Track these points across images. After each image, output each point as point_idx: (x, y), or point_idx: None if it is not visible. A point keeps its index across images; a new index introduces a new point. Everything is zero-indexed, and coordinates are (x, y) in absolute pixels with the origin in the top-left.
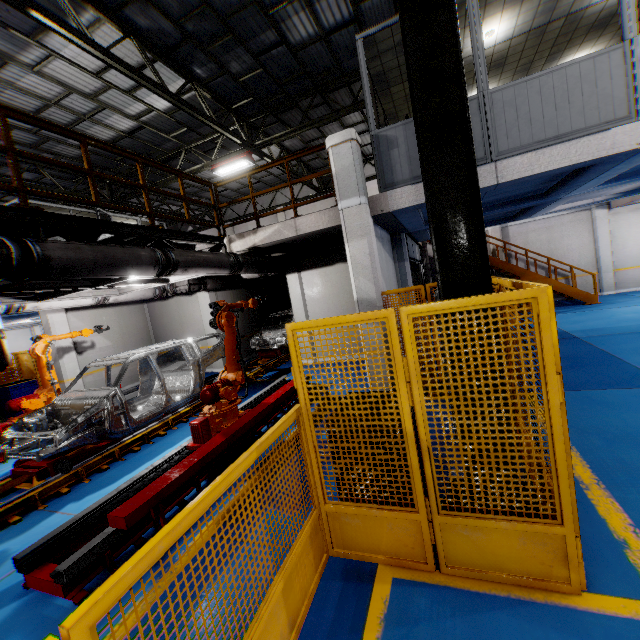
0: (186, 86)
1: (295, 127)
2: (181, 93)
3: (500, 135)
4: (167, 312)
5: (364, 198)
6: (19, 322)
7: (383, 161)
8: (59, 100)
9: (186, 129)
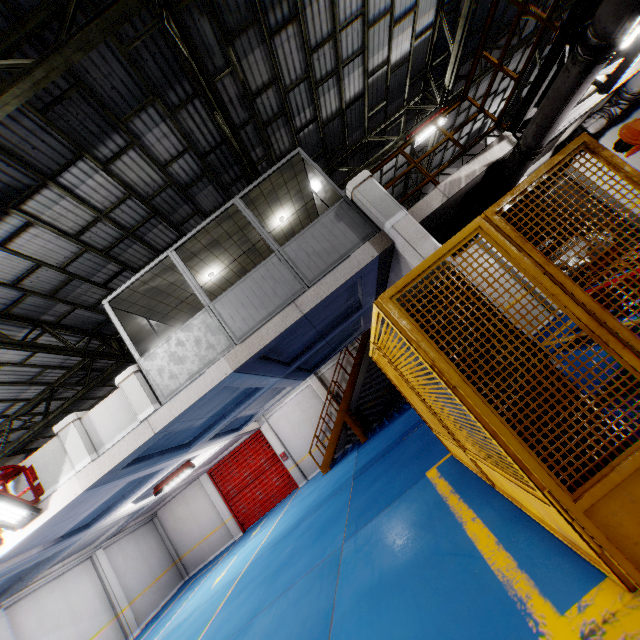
0: (425, 26)
1: (478, 74)
2: (417, 37)
3: None
4: None
5: None
6: (120, 511)
7: None
8: (346, 26)
9: (381, 106)
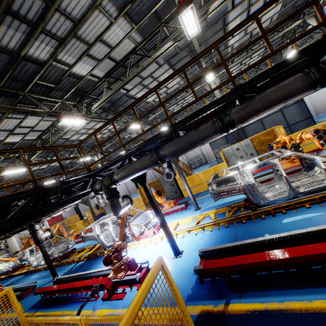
0: None
1: None
2: None
3: None
4: None
5: None
6: None
7: None
8: None
9: None
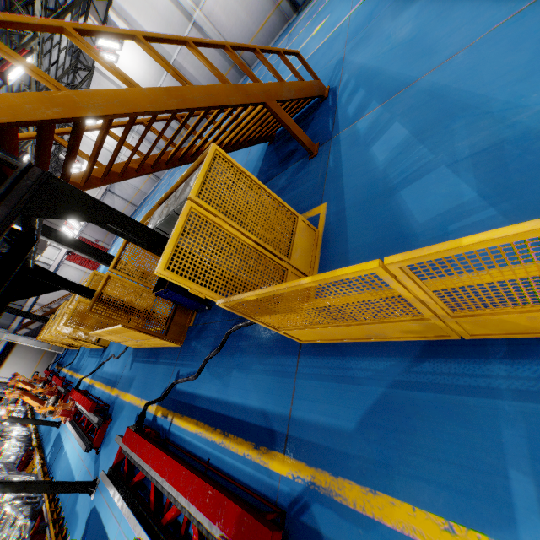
0: None
1: None
2: None
3: (20, 303)
4: None
5: (9, 333)
6: None
7: (2, 325)
8: None
9: None
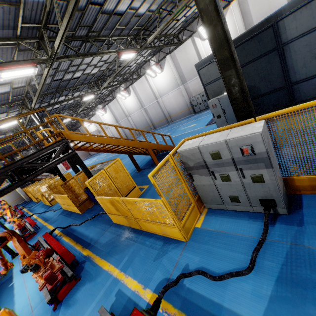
0: None
1: None
2: None
3: None
4: None
5: None
6: None
7: None
8: None
9: None
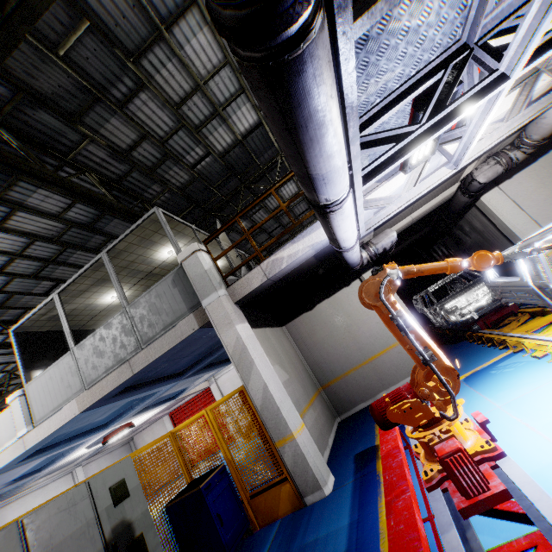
0: None
1: None
2: None
3: None
4: (319, 323)
5: None
6: (73, 455)
7: None
8: (210, 77)
9: None
